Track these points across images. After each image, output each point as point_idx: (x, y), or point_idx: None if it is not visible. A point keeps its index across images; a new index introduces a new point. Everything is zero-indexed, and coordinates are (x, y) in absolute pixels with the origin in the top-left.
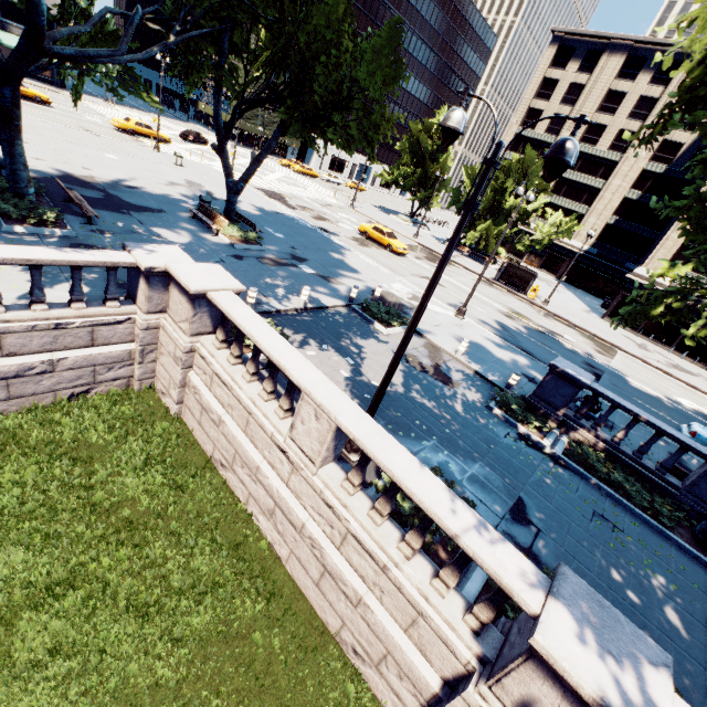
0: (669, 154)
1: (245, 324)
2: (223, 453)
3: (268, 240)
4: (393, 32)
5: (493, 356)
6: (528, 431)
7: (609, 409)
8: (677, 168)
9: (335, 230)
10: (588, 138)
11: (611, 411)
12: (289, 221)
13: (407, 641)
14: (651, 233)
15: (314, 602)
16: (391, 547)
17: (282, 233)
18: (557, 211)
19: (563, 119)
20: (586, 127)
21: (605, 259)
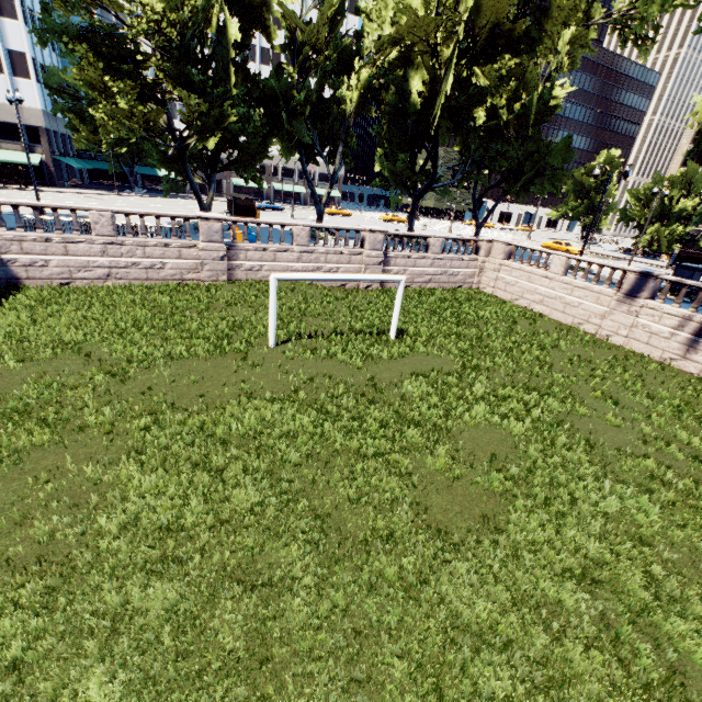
0: None
1: (527, 246)
2: (517, 294)
3: None
4: (566, 141)
5: None
6: None
7: None
8: None
9: None
10: None
11: None
12: None
13: (596, 305)
14: None
15: (561, 320)
16: (588, 284)
17: None
18: None
19: None
20: None
21: None
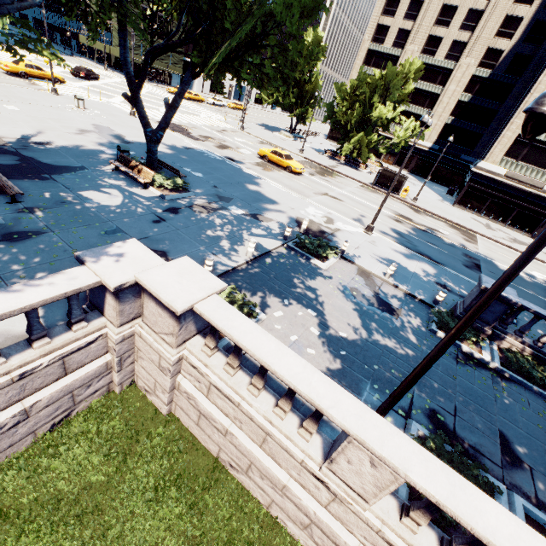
0: (493, 60)
1: (252, 346)
2: (233, 458)
3: (191, 182)
4: None
5: (409, 269)
6: (470, 349)
7: (533, 319)
8: (499, 72)
9: (239, 157)
10: (428, 50)
11: (535, 321)
12: (200, 156)
13: None
14: (479, 129)
15: None
16: None
17: (200, 172)
18: (405, 116)
19: (407, 34)
20: (425, 40)
21: (445, 153)
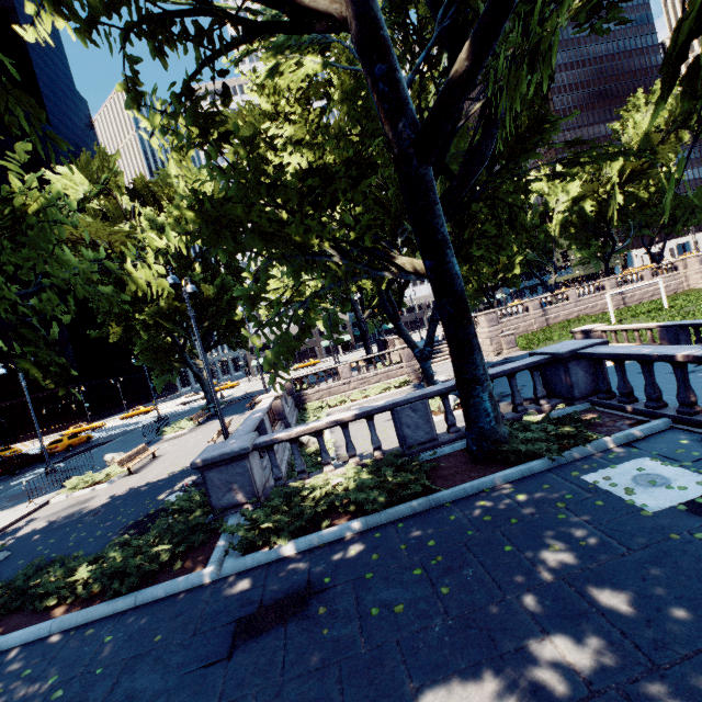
0: None
1: None
2: None
3: None
4: (700, 190)
5: None
6: None
7: None
8: None
9: None
10: None
11: None
12: None
13: None
14: None
15: None
16: None
17: None
18: None
19: None
20: None
21: None
